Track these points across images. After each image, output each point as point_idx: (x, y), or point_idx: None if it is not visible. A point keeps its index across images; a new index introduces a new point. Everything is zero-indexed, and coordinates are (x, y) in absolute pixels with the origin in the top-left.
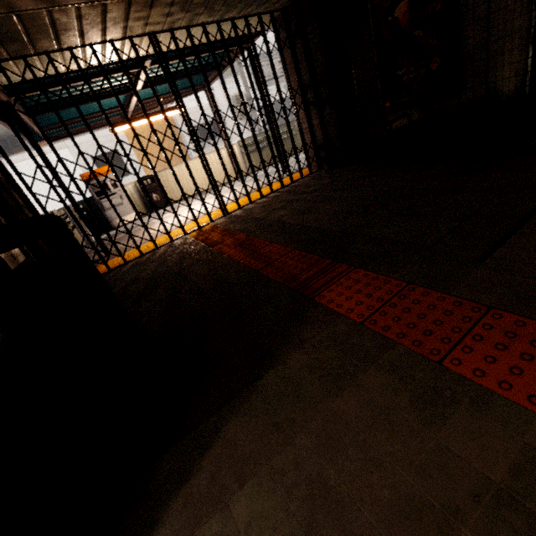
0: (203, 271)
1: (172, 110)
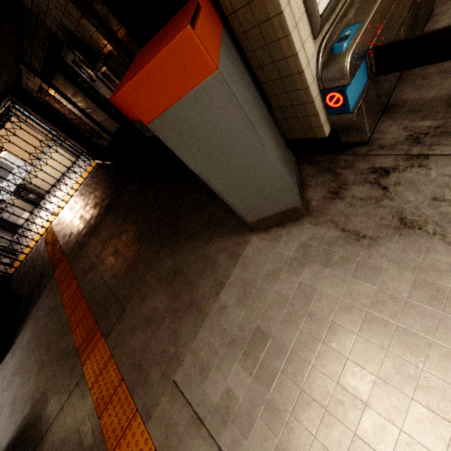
0: (40, 264)
1: None
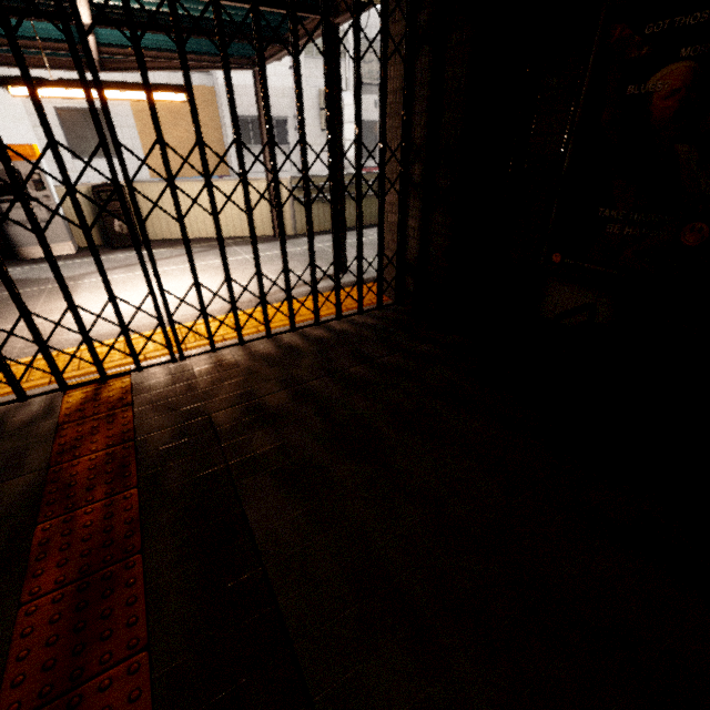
0: None
1: (158, 91)
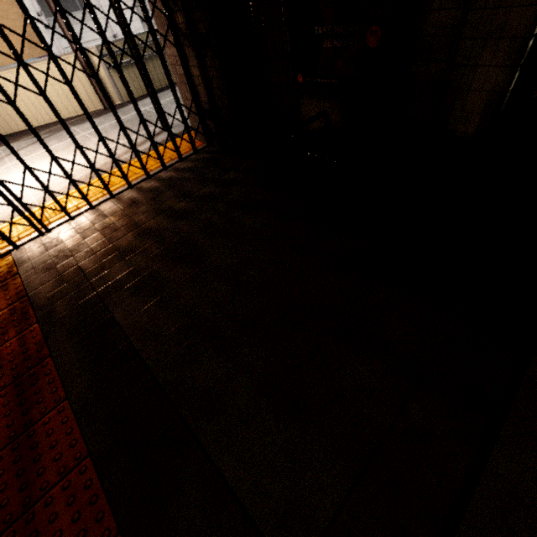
0: None
1: None
